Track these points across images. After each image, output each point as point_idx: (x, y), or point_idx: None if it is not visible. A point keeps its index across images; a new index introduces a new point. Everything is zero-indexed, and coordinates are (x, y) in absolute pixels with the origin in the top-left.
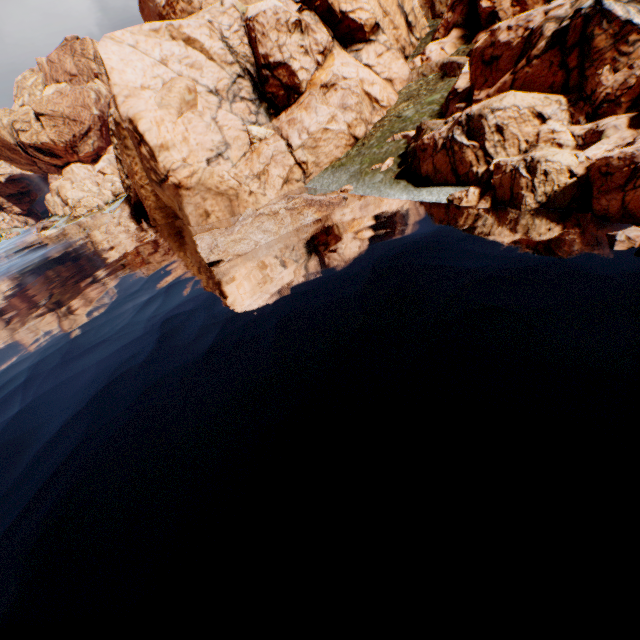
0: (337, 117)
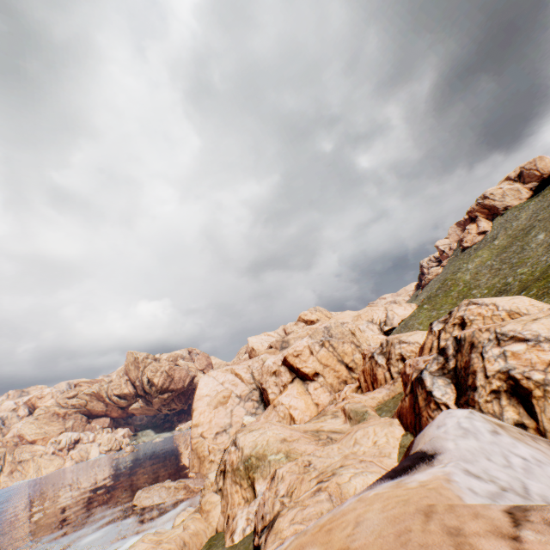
0: None
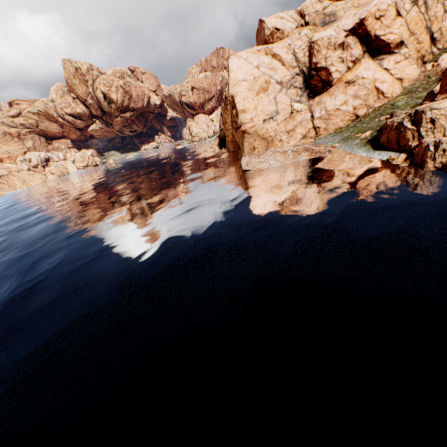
0: (348, 102)
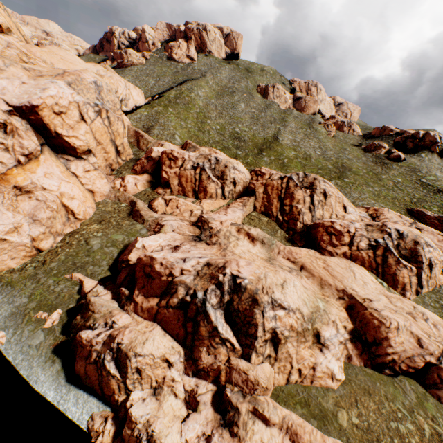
0: (22, 228)
